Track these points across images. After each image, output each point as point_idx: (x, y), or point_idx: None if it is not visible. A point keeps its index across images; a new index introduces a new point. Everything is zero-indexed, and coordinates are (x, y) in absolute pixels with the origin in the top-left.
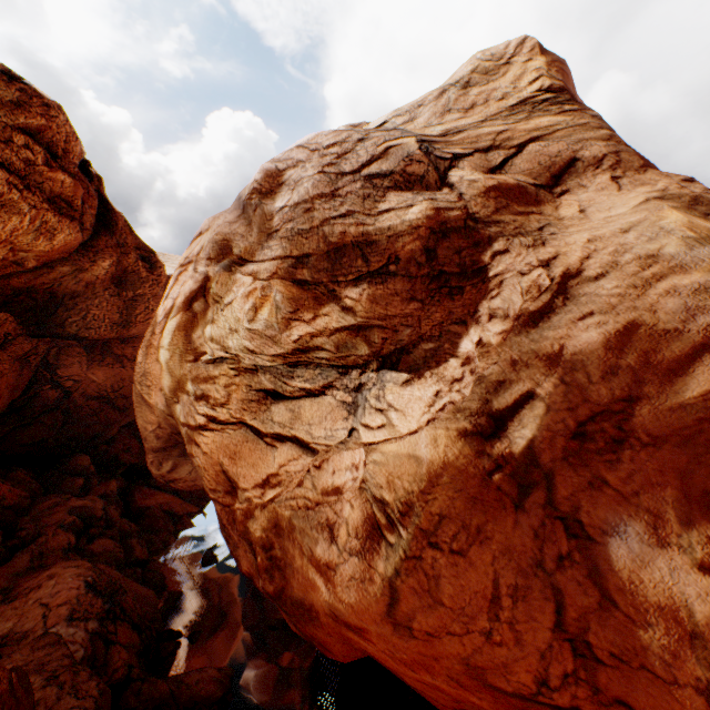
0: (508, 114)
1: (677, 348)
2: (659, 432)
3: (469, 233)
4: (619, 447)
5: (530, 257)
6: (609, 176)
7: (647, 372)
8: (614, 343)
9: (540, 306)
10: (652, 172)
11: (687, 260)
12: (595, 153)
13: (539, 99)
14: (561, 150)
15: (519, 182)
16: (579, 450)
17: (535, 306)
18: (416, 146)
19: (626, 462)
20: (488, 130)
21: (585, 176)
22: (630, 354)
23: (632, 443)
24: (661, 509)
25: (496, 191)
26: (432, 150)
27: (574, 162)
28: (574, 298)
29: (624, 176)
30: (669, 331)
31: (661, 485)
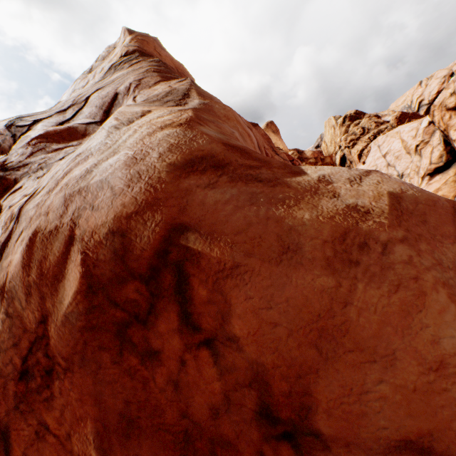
0: (101, 79)
1: (57, 249)
2: (67, 352)
3: (0, 182)
4: (51, 379)
5: (32, 188)
6: (132, 98)
7: (44, 284)
8: (26, 259)
9: (7, 236)
10: (161, 84)
11: (97, 148)
12: (126, 85)
13: (119, 62)
14: (110, 90)
15: (74, 125)
16: (27, 392)
17: (4, 237)
18: (5, 124)
19: (58, 396)
20: (77, 94)
21: (123, 104)
22: (34, 268)
23: (59, 370)
24: (88, 453)
25: (40, 138)
26: (17, 122)
27: (117, 96)
28: (20, 220)
29: (138, 94)
30: (53, 231)
31: (84, 418)
